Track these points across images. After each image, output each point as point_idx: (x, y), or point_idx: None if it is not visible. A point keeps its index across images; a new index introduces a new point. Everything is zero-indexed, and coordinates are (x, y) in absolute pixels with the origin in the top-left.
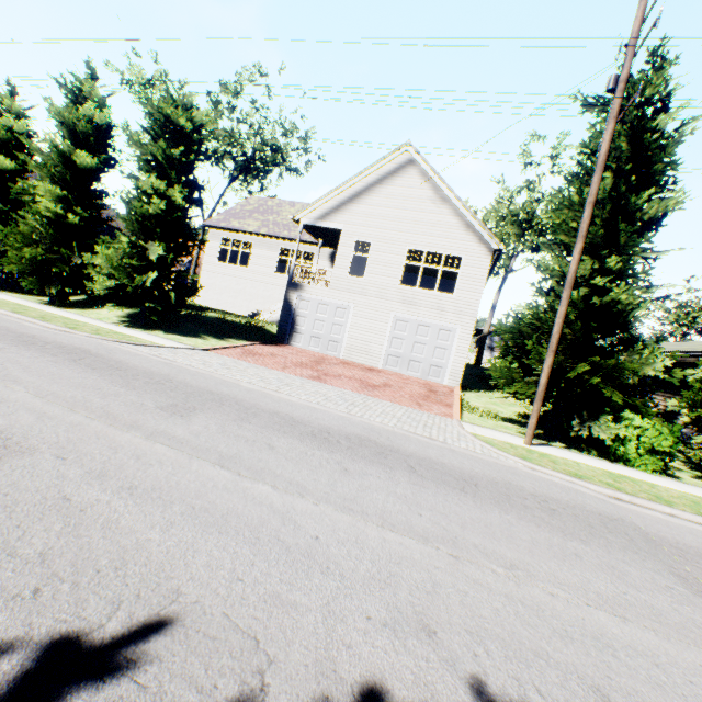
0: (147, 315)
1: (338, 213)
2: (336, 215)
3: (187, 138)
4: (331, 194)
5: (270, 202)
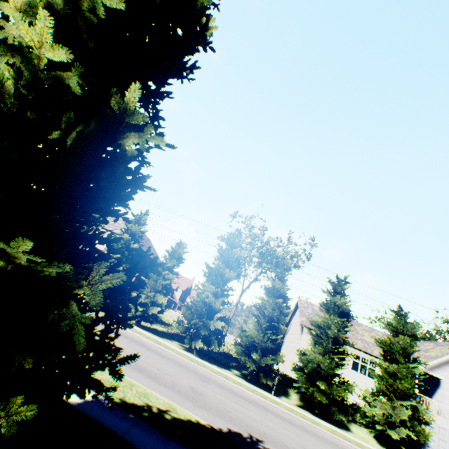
0: (394, 443)
1: (439, 368)
2: (438, 369)
3: (412, 336)
4: (438, 358)
5: (314, 306)
